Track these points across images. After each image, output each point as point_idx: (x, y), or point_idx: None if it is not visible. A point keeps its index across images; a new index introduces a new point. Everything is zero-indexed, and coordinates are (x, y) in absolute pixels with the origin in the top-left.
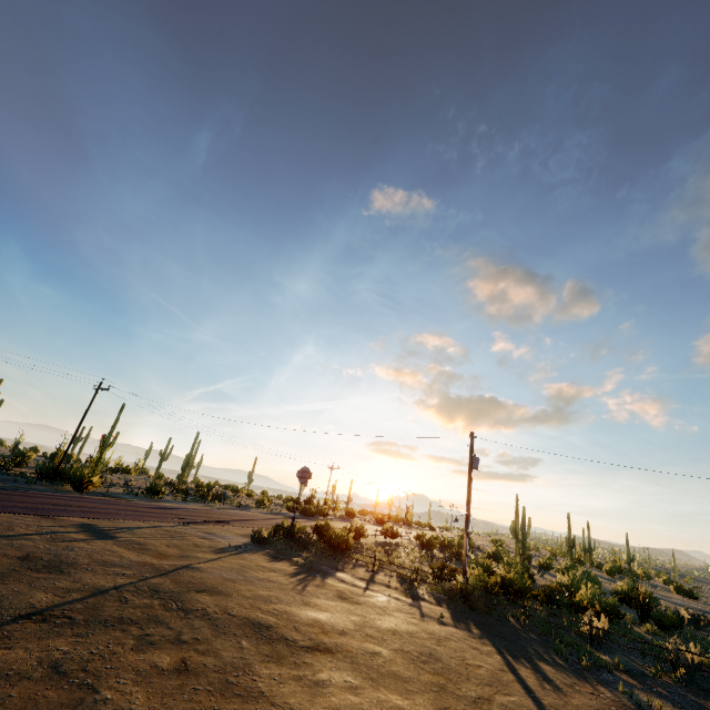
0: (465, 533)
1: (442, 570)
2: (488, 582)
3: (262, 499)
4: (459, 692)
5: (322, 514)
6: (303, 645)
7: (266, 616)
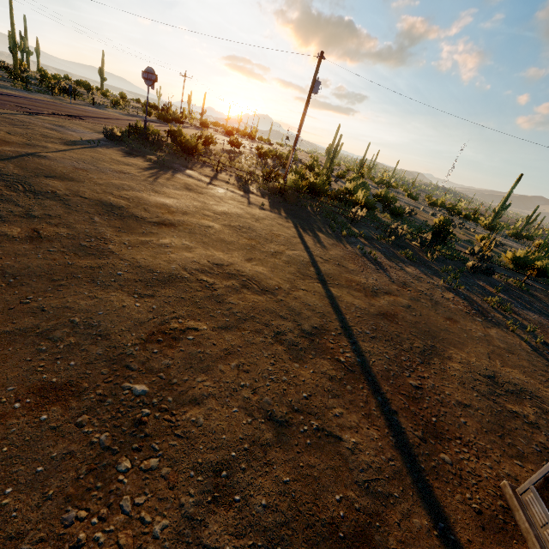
0: (292, 149)
1: (269, 175)
2: (300, 185)
3: (117, 100)
4: (264, 250)
5: (178, 121)
6: (151, 221)
7: (118, 200)
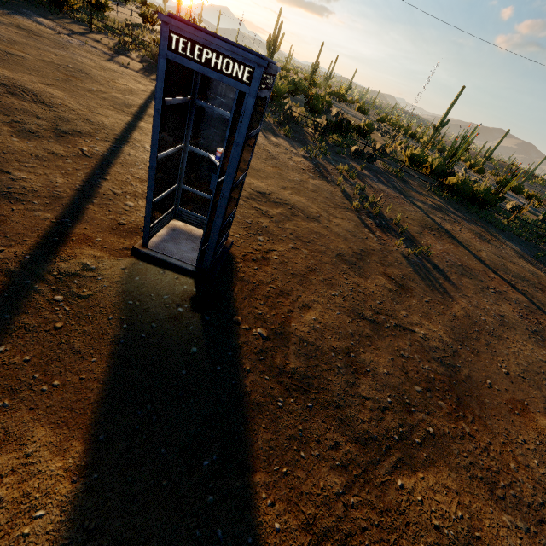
0: (177, 5)
1: None
2: None
3: None
4: (81, 85)
5: None
6: None
7: None
